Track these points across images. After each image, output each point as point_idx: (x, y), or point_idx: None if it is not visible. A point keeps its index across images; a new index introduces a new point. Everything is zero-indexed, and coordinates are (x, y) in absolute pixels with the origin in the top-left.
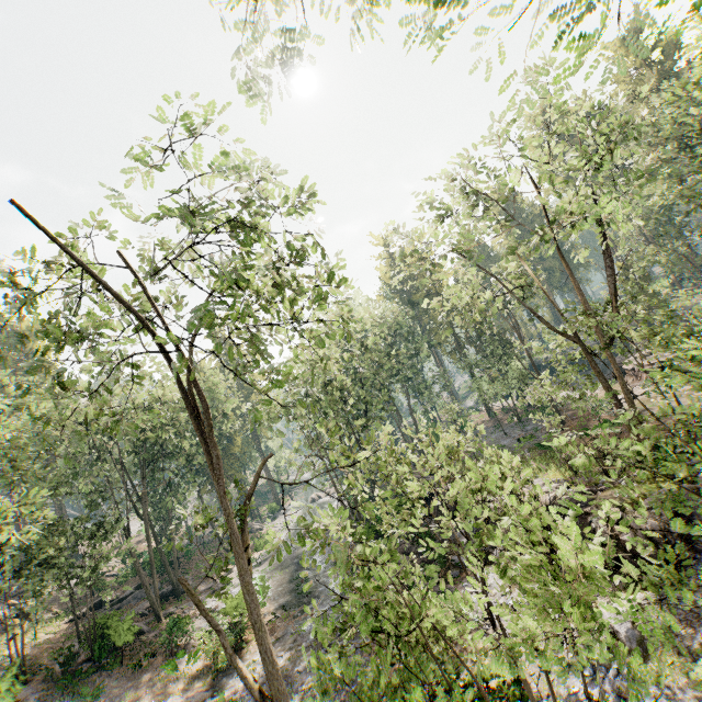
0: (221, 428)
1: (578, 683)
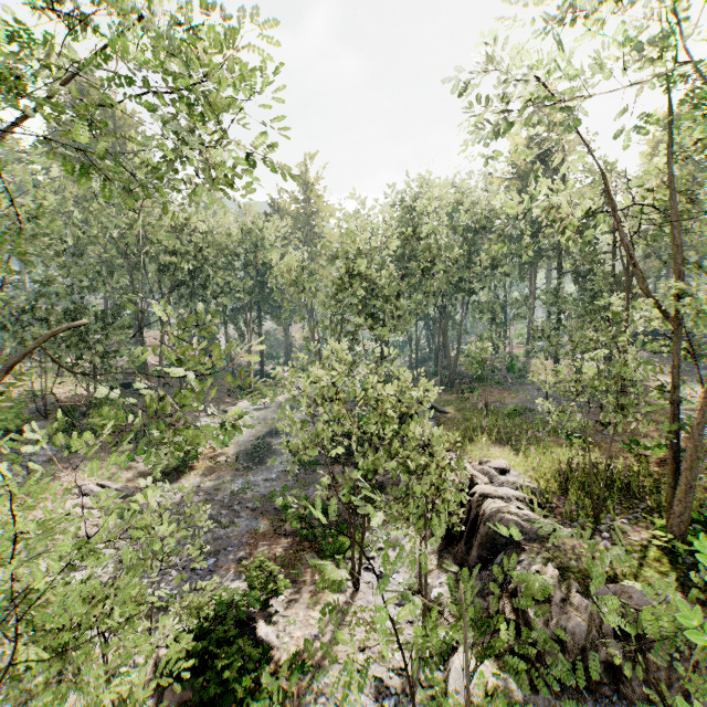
0: None
1: None
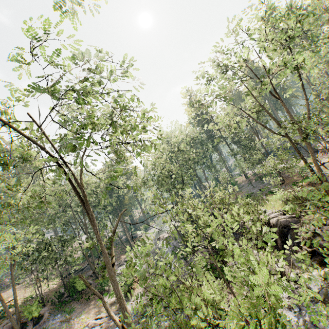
0: (118, 192)
1: (291, 315)
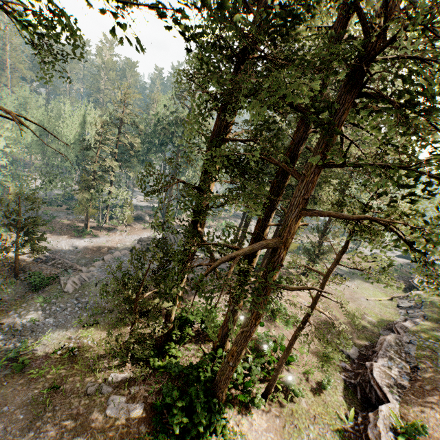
0: None
1: None
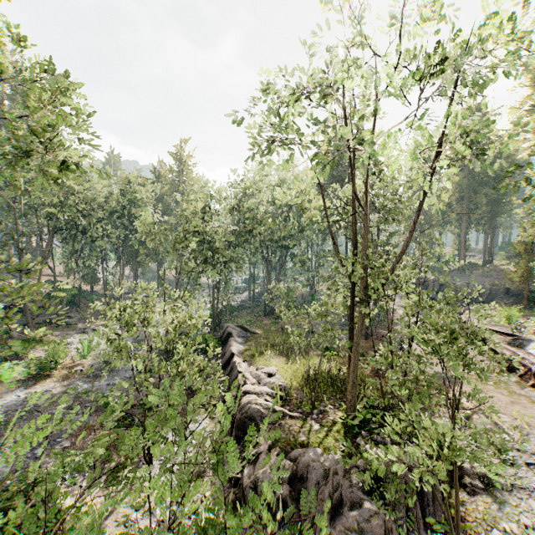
0: None
1: None
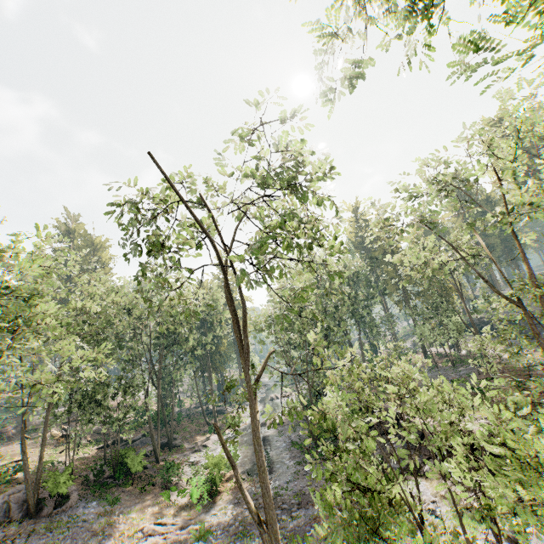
0: (214, 331)
1: None
